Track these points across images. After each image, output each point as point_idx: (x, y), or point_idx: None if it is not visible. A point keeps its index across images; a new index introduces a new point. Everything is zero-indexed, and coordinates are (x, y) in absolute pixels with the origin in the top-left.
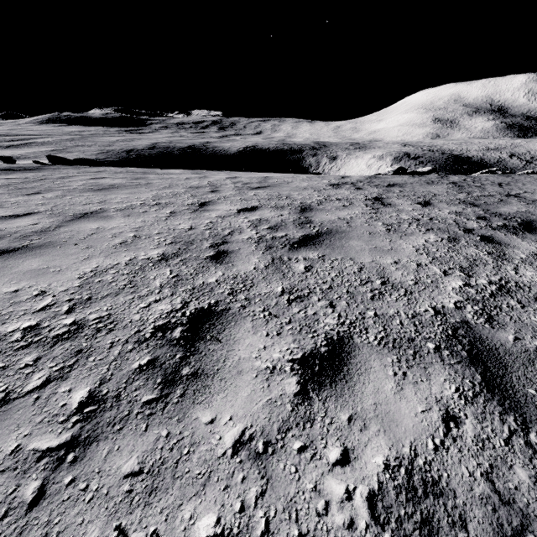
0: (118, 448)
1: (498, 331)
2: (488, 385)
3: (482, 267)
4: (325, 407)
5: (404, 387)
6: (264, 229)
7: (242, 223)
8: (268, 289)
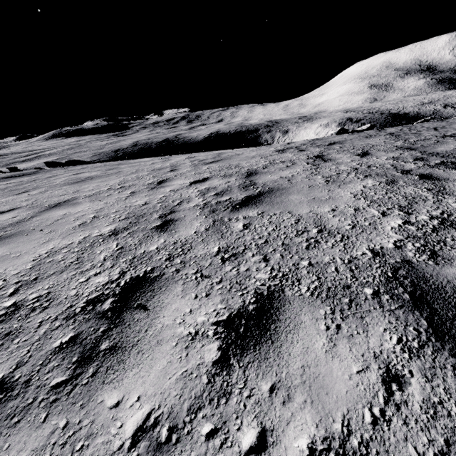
0: (8, 447)
1: (444, 267)
2: (437, 331)
3: (422, 203)
4: (246, 375)
5: (338, 342)
6: (211, 196)
7: (192, 193)
8: (204, 251)
